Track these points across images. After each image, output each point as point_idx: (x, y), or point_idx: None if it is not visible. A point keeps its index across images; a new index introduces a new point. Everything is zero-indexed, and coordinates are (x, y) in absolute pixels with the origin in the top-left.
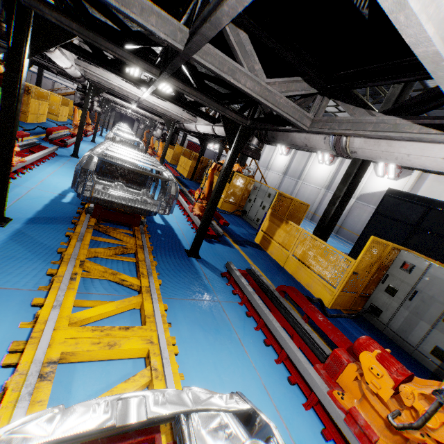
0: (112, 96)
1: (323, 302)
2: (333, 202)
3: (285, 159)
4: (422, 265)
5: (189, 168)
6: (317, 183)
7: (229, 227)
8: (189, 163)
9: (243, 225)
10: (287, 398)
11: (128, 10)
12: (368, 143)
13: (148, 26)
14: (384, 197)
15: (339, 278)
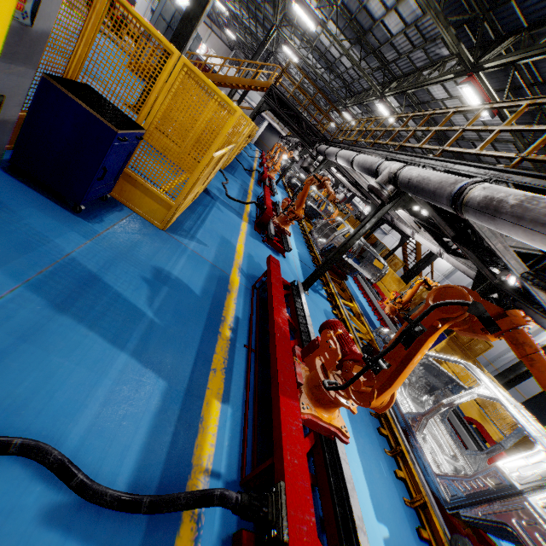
0: None
1: None
2: None
3: None
4: None
5: None
6: None
7: None
8: None
9: None
10: None
11: (504, 258)
12: None
13: (508, 265)
14: None
15: None
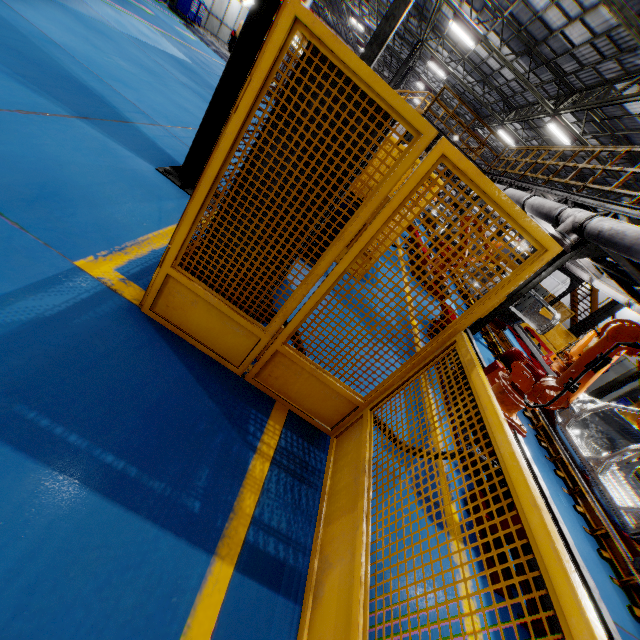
0: None
1: None
2: None
3: None
4: None
5: None
6: None
7: None
8: None
9: None
10: None
11: None
12: None
13: None
14: None
15: None
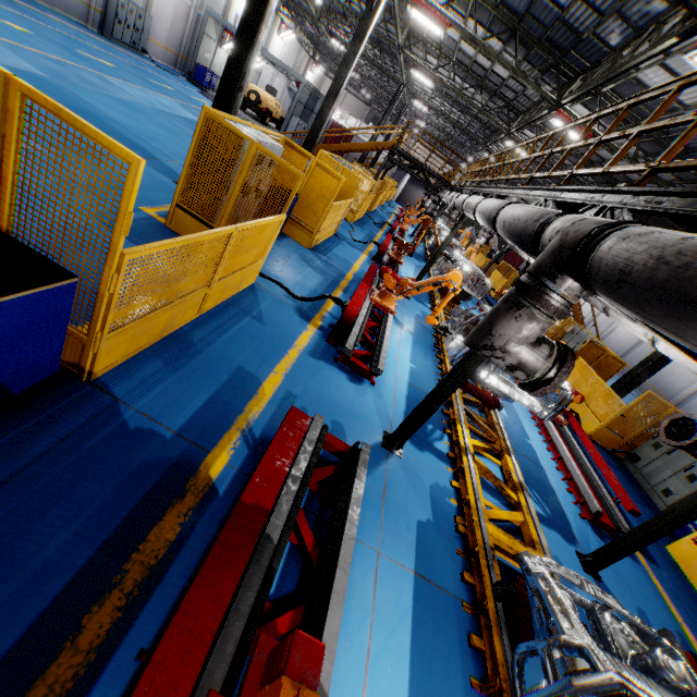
0: None
1: (580, 418)
2: (642, 363)
3: None
4: None
5: (500, 288)
6: None
7: None
8: (503, 281)
9: None
10: (527, 418)
11: None
12: (614, 313)
13: None
14: None
15: (608, 416)
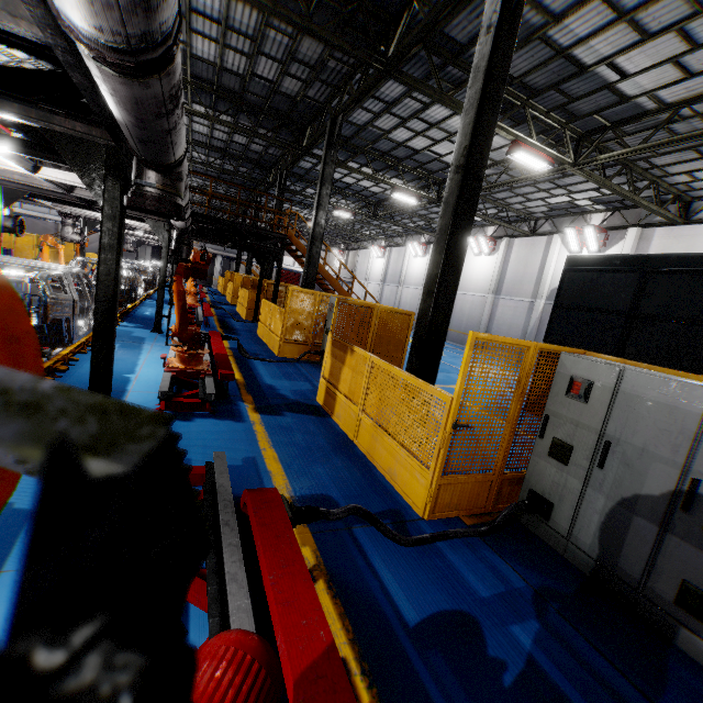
0: (63, 204)
1: (369, 514)
2: (428, 292)
3: (423, 262)
4: (606, 377)
5: (246, 304)
6: (479, 288)
7: (272, 383)
8: (247, 295)
9: (310, 377)
10: None
11: None
12: None
13: None
14: (564, 274)
15: (433, 444)
